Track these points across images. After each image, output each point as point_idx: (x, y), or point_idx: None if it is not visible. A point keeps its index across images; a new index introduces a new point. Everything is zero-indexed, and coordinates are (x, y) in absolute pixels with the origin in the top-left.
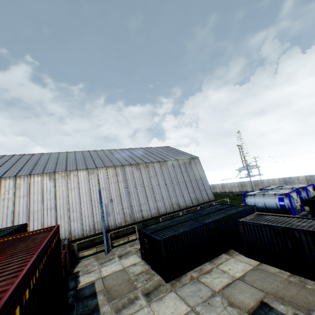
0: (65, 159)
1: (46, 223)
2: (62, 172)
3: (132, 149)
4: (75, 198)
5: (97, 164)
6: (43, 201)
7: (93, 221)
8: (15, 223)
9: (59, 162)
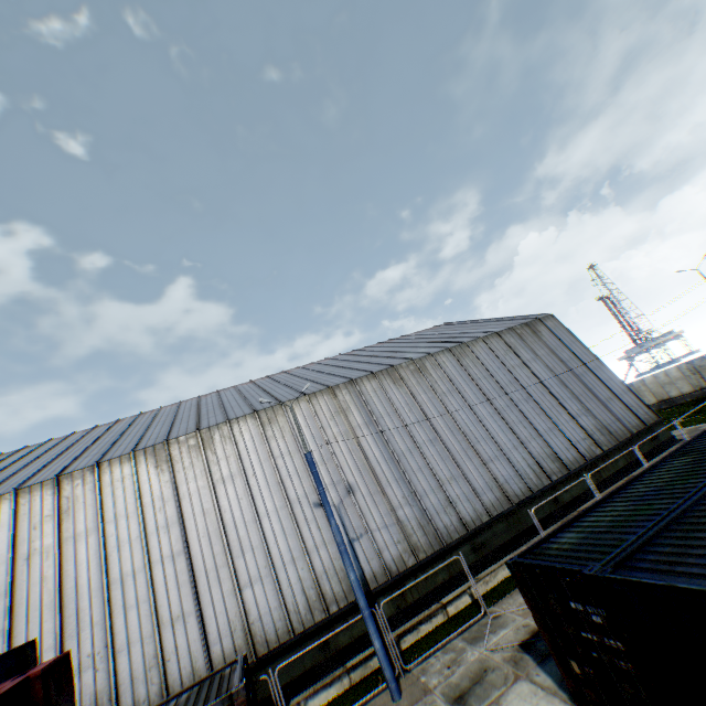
0: (194, 410)
1: (163, 612)
2: (188, 436)
3: (358, 350)
4: (239, 505)
5: (279, 396)
6: (146, 537)
7: (311, 570)
8: (68, 631)
9: (179, 418)
